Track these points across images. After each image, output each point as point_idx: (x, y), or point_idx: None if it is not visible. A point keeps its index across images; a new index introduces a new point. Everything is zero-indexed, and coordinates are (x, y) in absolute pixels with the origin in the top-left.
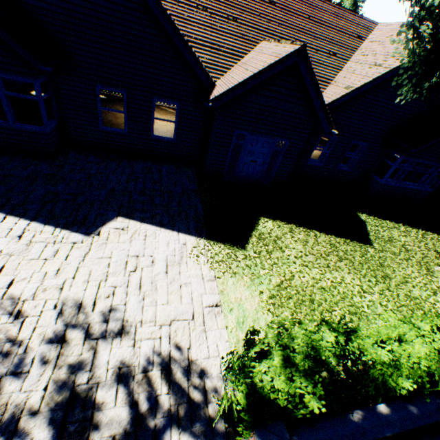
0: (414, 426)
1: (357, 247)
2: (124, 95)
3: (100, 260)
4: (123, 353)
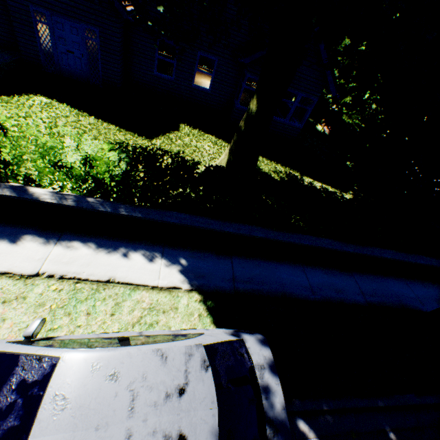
0: None
1: (127, 135)
2: None
3: None
4: None
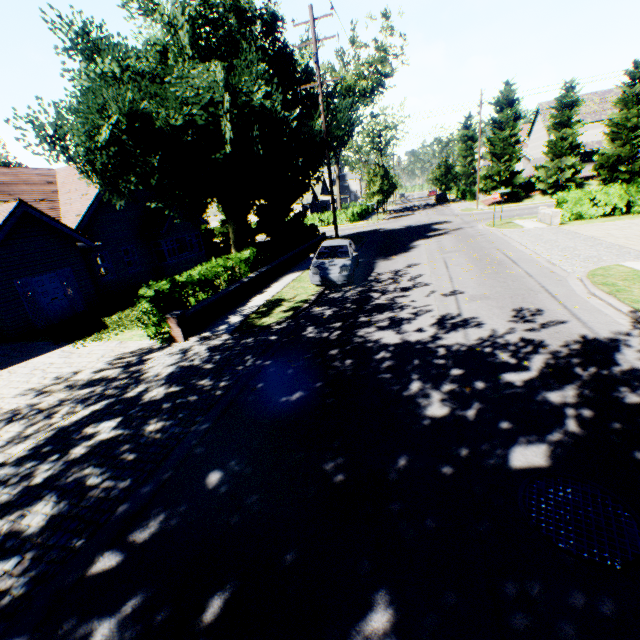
0: (223, 294)
1: None
2: None
3: (8, 385)
4: (90, 371)
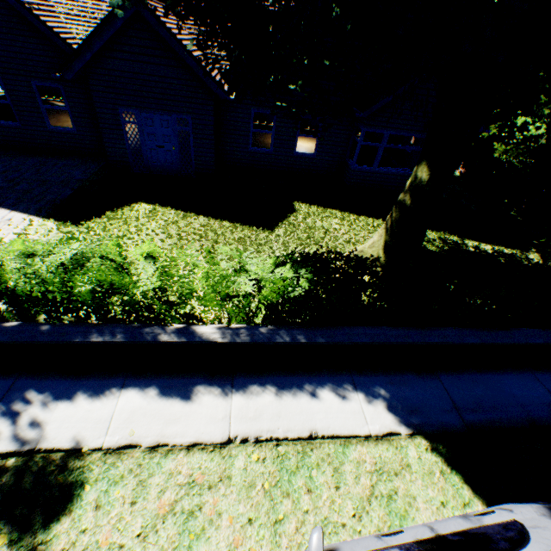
0: (31, 339)
1: (246, 231)
2: (0, 81)
3: None
4: None
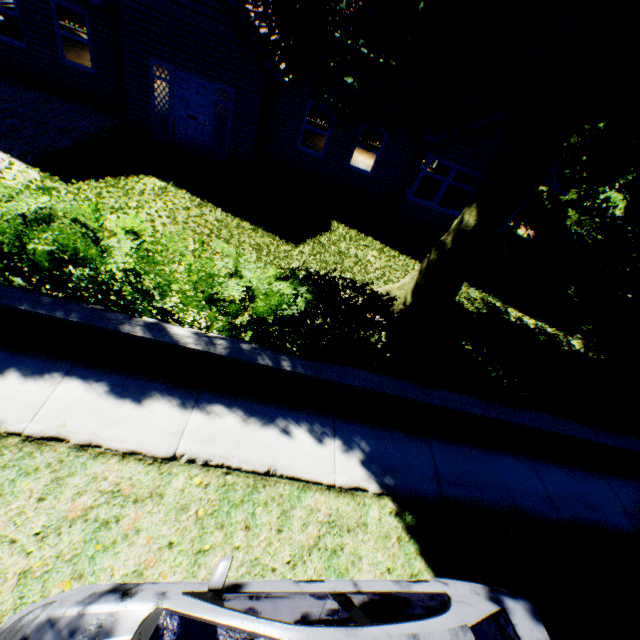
0: None
1: (266, 238)
2: None
3: None
4: None
